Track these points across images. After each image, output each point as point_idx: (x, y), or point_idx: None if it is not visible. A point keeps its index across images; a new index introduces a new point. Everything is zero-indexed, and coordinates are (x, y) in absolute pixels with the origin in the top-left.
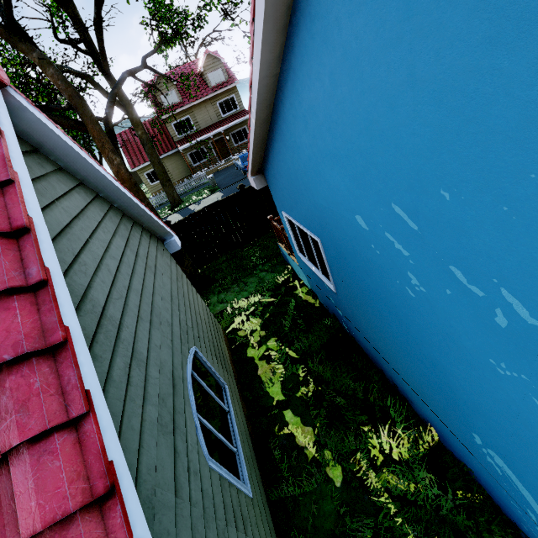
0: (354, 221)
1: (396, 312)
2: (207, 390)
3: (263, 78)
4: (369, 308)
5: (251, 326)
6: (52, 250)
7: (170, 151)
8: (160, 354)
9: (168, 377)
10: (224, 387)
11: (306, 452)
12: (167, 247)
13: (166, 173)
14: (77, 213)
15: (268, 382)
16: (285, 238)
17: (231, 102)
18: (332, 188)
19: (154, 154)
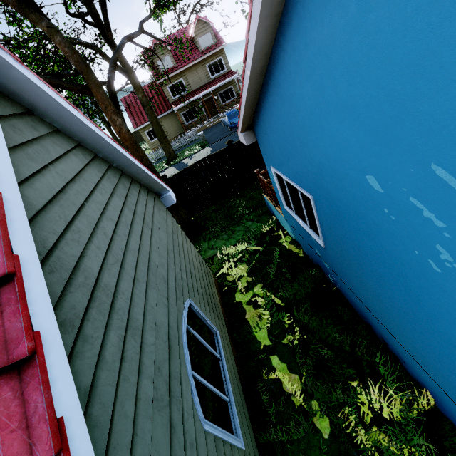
0: (363, 181)
1: (404, 281)
2: (200, 341)
3: (264, 19)
4: (365, 269)
5: (239, 272)
6: (26, 230)
7: (166, 112)
8: (156, 315)
9: (164, 339)
10: (216, 334)
11: (293, 399)
12: (163, 201)
13: (162, 131)
14: (73, 176)
15: (255, 326)
16: (271, 191)
17: (219, 64)
18: (337, 144)
19: (152, 114)
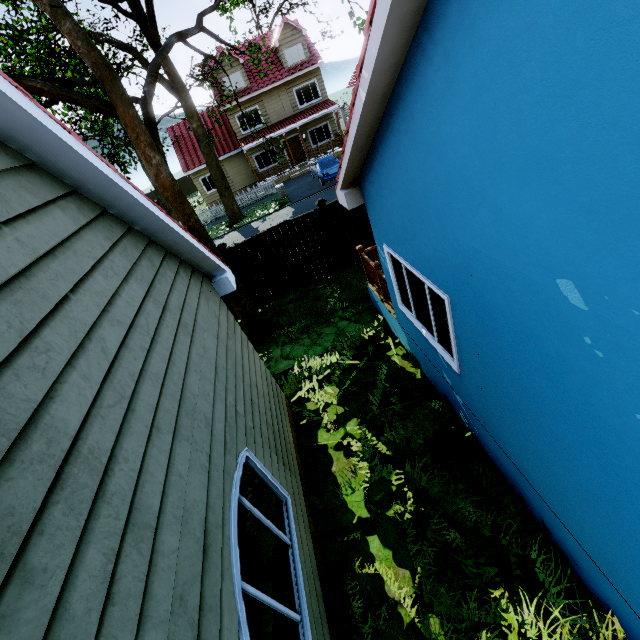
0: (548, 287)
1: (603, 453)
2: (260, 520)
3: None
4: (529, 419)
5: (325, 398)
6: None
7: (231, 152)
8: (187, 491)
9: (196, 536)
10: (286, 502)
11: (400, 612)
12: (216, 287)
13: (224, 179)
14: (52, 246)
15: (346, 485)
16: (379, 279)
17: (311, 90)
18: (508, 222)
19: (211, 154)
